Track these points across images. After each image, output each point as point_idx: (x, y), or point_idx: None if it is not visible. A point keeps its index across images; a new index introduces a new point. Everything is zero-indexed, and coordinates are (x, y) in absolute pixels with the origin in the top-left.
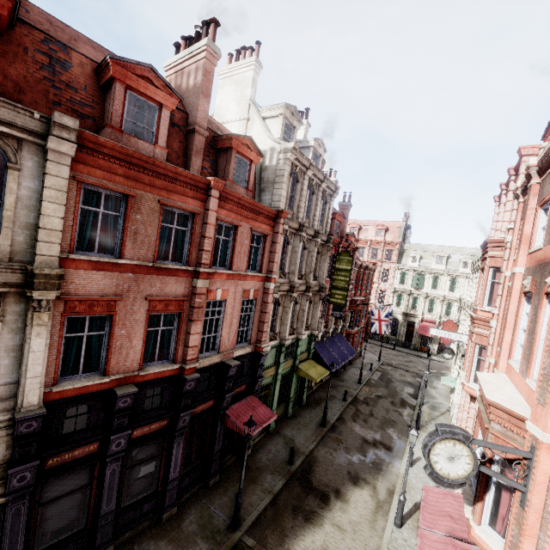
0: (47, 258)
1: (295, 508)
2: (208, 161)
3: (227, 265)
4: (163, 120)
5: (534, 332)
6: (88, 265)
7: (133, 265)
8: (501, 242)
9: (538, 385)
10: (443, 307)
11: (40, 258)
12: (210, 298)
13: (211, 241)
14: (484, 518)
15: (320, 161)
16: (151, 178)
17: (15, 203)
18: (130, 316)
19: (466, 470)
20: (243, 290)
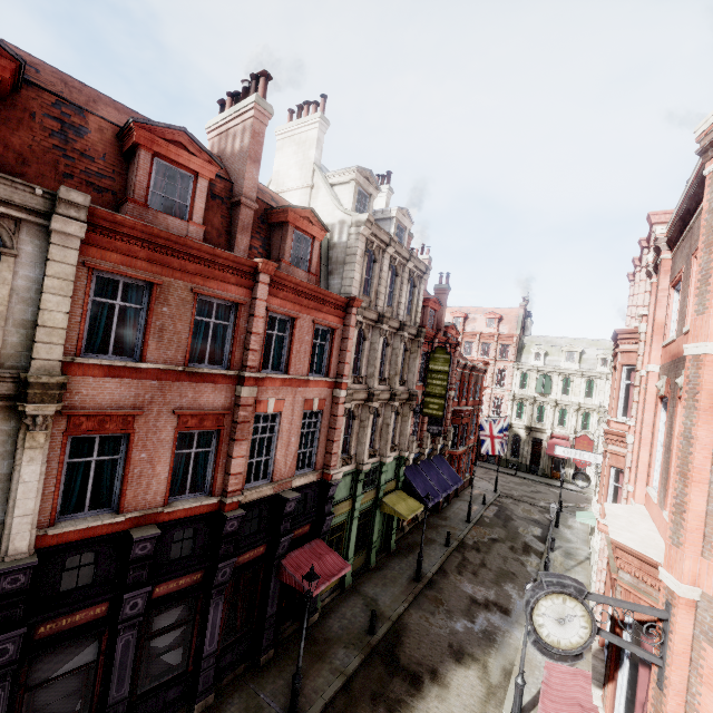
0: (47, 362)
1: (375, 695)
2: (258, 239)
3: (282, 367)
4: (200, 192)
5: (670, 448)
6: (99, 370)
7: (158, 370)
8: (634, 333)
9: (670, 519)
10: (579, 418)
11: (38, 363)
12: (260, 411)
13: (260, 337)
14: (617, 706)
15: (405, 235)
16: (182, 261)
17: (10, 296)
18: (152, 435)
19: (581, 636)
20: (304, 400)
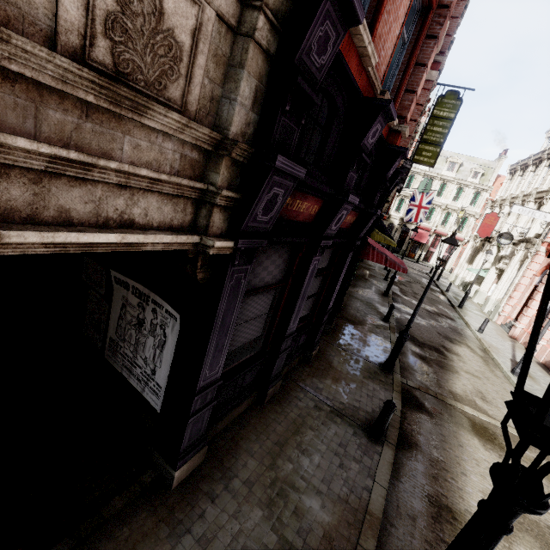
0: None
1: (422, 357)
2: None
3: None
4: None
5: None
6: None
7: None
8: None
9: None
10: (442, 216)
11: None
12: None
13: None
14: None
15: None
16: None
17: None
18: None
19: None
20: None
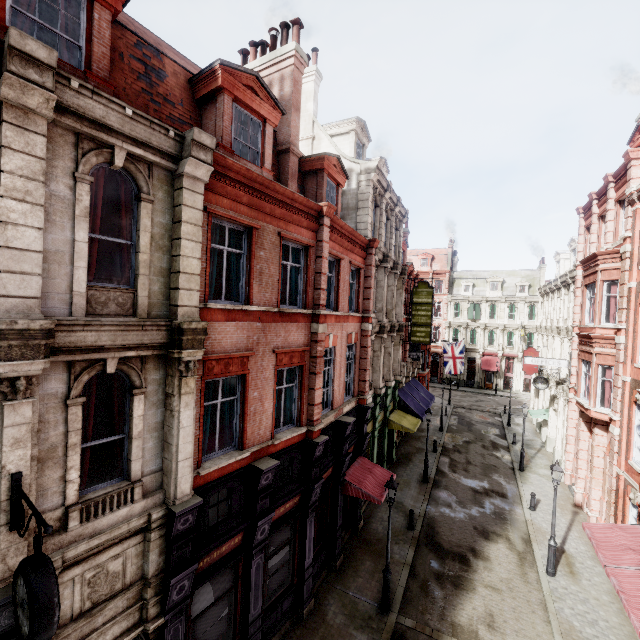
0: (188, 309)
1: (438, 576)
2: (297, 187)
3: (332, 306)
4: (267, 138)
5: None
6: (221, 315)
7: (260, 313)
8: (614, 253)
9: None
10: (505, 337)
11: (182, 310)
12: (325, 346)
13: (326, 277)
14: None
15: None
16: (272, 206)
17: (149, 243)
18: (260, 374)
19: None
20: (347, 335)
